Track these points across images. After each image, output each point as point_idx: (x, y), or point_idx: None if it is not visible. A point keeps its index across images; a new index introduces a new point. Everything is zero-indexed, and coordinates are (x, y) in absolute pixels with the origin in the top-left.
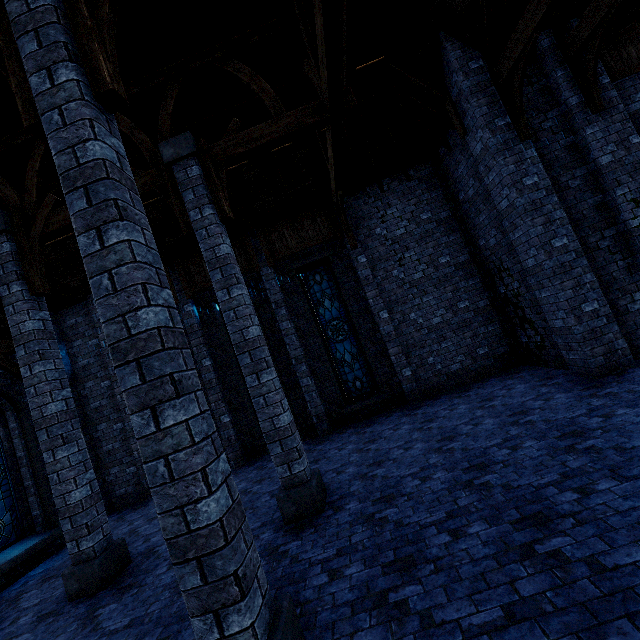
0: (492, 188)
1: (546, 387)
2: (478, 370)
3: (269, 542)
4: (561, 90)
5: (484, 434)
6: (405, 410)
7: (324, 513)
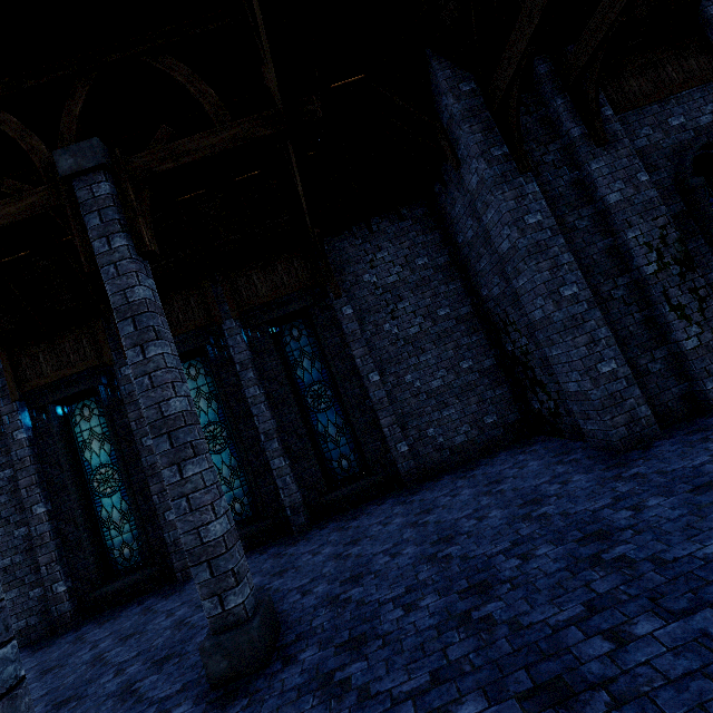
0: (491, 228)
1: (563, 465)
2: (486, 442)
3: None
4: (562, 120)
5: (489, 533)
6: (400, 495)
7: (269, 668)
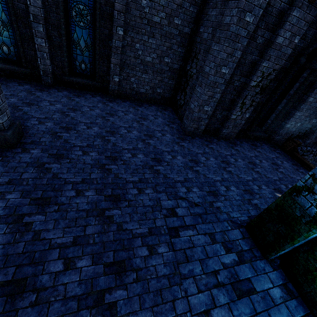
0: None
1: (168, 127)
2: (151, 98)
3: None
4: None
5: (128, 140)
6: (104, 98)
7: (14, 149)
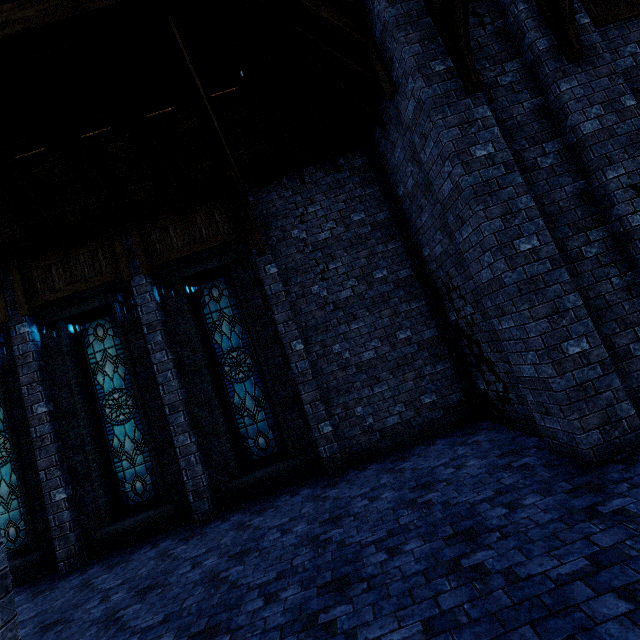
0: (430, 166)
1: (511, 473)
2: (423, 426)
3: None
4: (524, 30)
5: (396, 590)
6: (318, 485)
7: None
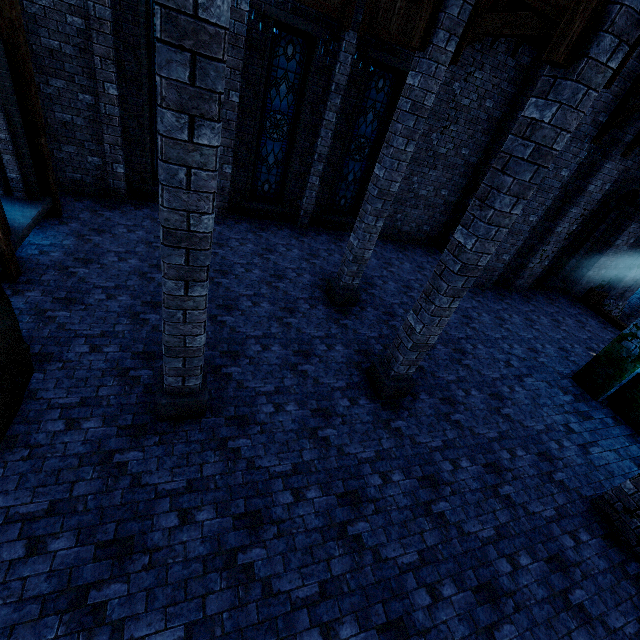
0: None
1: None
2: (414, 238)
3: (328, 314)
4: (634, 124)
5: None
6: None
7: (355, 308)
